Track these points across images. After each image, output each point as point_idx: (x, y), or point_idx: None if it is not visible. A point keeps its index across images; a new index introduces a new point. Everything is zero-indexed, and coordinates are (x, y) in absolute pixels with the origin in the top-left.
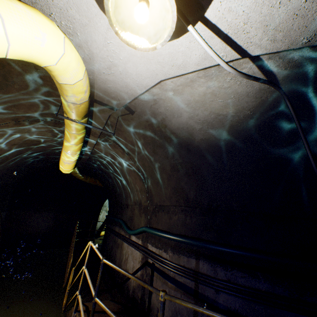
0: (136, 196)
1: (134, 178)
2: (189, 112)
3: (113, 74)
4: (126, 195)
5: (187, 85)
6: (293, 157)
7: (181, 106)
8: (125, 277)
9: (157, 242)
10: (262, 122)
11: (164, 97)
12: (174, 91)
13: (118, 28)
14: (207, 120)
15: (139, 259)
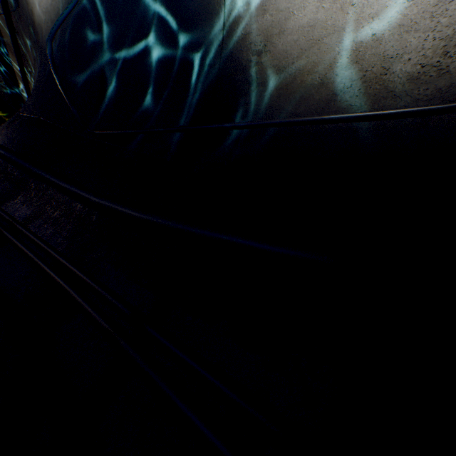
0: None
1: None
2: None
3: None
4: None
5: None
6: (91, 62)
7: None
8: None
9: None
10: (75, 11)
11: None
12: None
13: None
14: (48, 9)
15: None
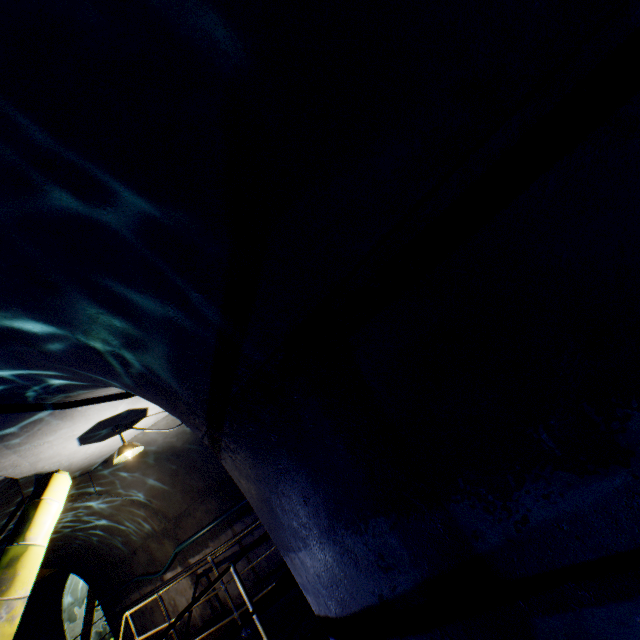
0: (144, 528)
1: (129, 511)
2: (163, 435)
3: (89, 458)
4: (124, 541)
5: (152, 426)
6: None
7: (154, 436)
8: (185, 623)
9: (197, 548)
10: None
11: (136, 439)
12: (144, 433)
13: (117, 461)
14: (179, 432)
15: (190, 584)
